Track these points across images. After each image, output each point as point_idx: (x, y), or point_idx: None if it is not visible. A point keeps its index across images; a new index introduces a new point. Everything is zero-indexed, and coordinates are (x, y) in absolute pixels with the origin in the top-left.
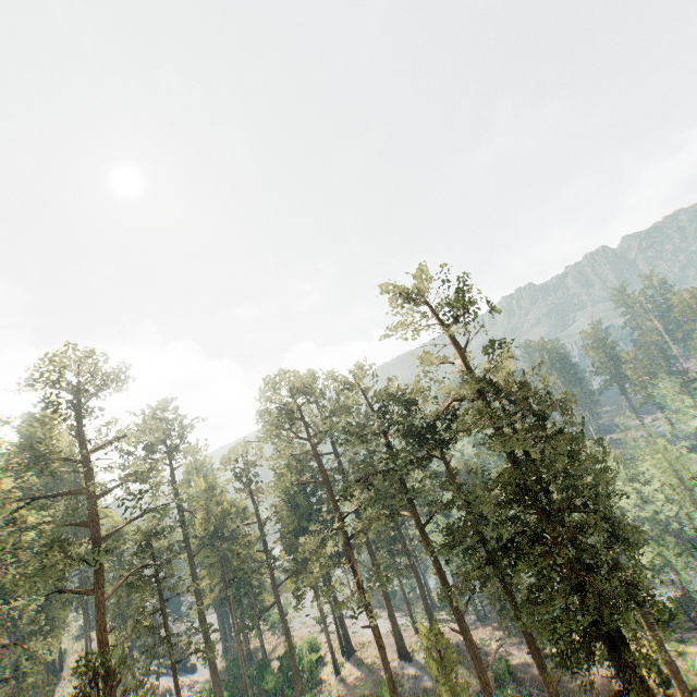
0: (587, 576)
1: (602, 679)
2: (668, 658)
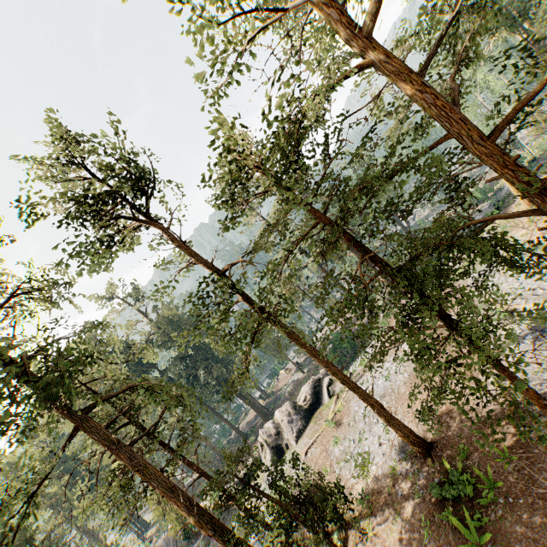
0: (213, 368)
1: (251, 416)
2: (261, 390)
